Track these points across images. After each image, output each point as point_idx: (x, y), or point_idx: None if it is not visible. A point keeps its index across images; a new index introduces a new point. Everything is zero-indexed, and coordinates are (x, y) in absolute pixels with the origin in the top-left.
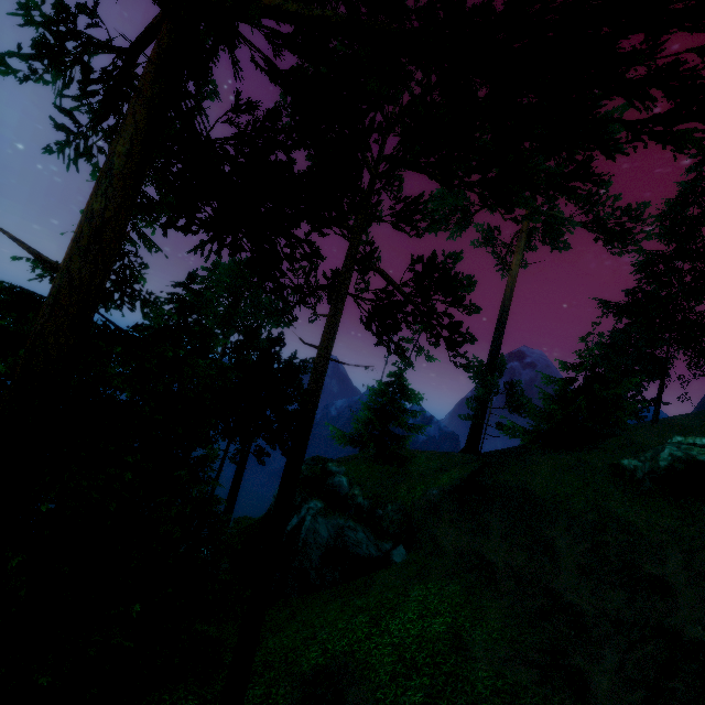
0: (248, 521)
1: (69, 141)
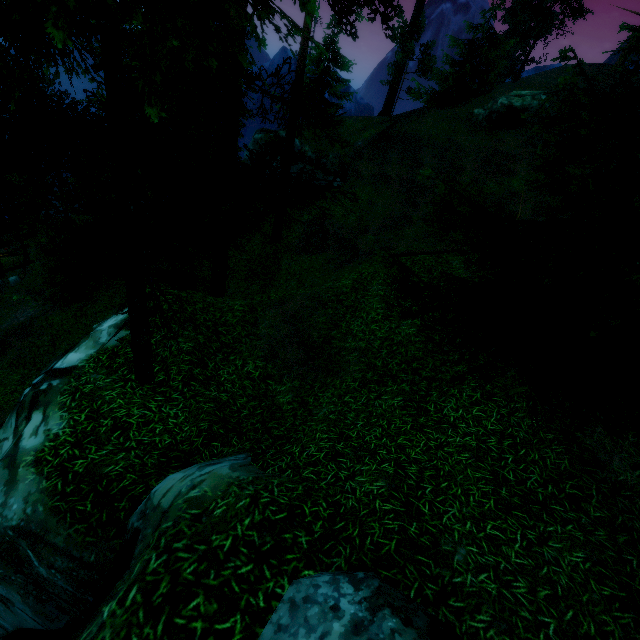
0: None
1: None
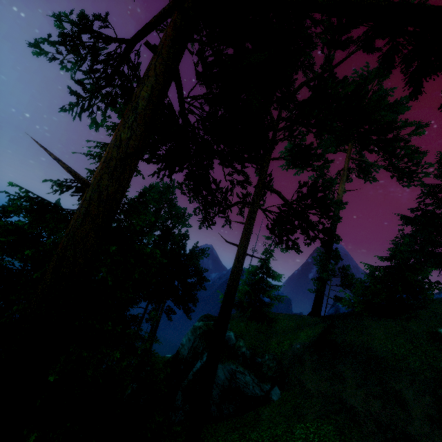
0: (158, 359)
1: (78, 101)
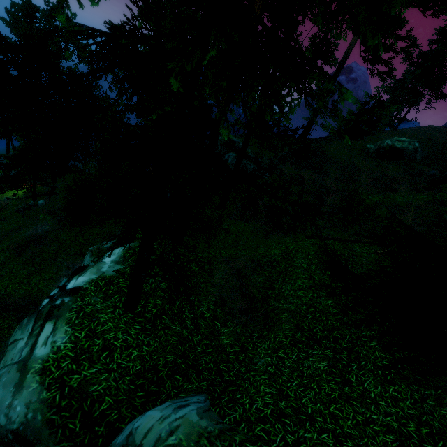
0: None
1: None
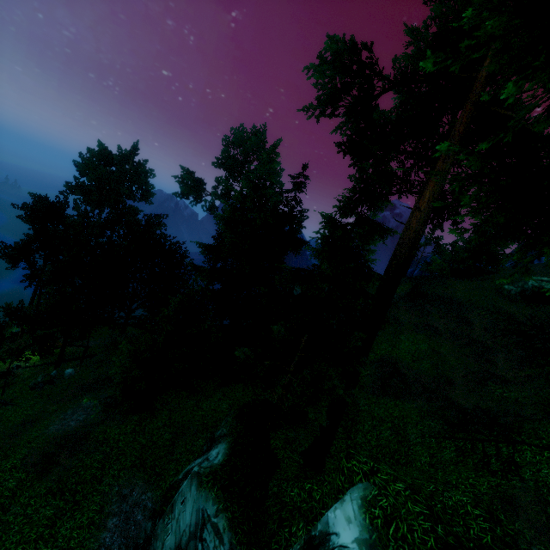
0: None
1: (320, 107)
